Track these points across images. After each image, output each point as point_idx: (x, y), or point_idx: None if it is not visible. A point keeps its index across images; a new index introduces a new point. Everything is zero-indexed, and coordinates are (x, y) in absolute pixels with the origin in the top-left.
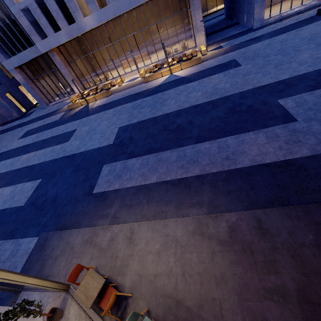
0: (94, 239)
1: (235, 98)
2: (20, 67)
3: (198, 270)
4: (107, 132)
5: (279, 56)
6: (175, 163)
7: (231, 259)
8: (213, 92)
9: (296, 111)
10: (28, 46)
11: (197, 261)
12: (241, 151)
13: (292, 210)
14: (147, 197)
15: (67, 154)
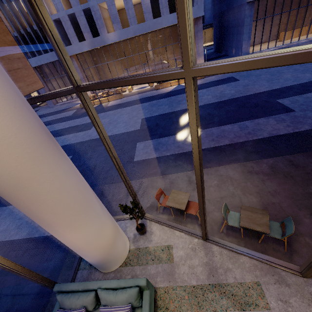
0: (154, 185)
1: (242, 99)
2: (36, 68)
3: (255, 190)
4: (131, 121)
5: (268, 76)
6: (206, 138)
7: (278, 182)
8: (222, 95)
9: (292, 106)
10: (49, 51)
11: (252, 186)
12: (259, 129)
13: (311, 153)
14: (189, 159)
15: (93, 137)
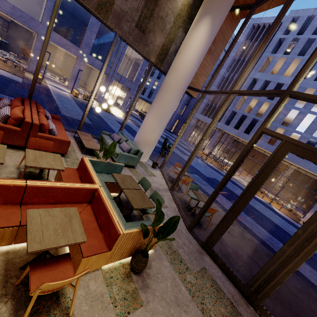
0: None
1: None
2: (199, 120)
3: None
4: (207, 173)
5: None
6: None
7: (242, 240)
8: (292, 232)
9: None
10: None
11: None
12: None
13: (296, 276)
14: None
15: (181, 156)
